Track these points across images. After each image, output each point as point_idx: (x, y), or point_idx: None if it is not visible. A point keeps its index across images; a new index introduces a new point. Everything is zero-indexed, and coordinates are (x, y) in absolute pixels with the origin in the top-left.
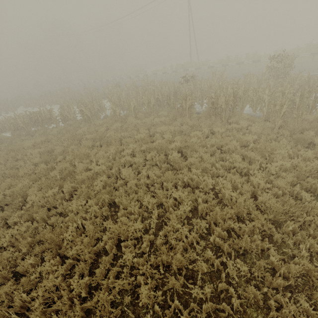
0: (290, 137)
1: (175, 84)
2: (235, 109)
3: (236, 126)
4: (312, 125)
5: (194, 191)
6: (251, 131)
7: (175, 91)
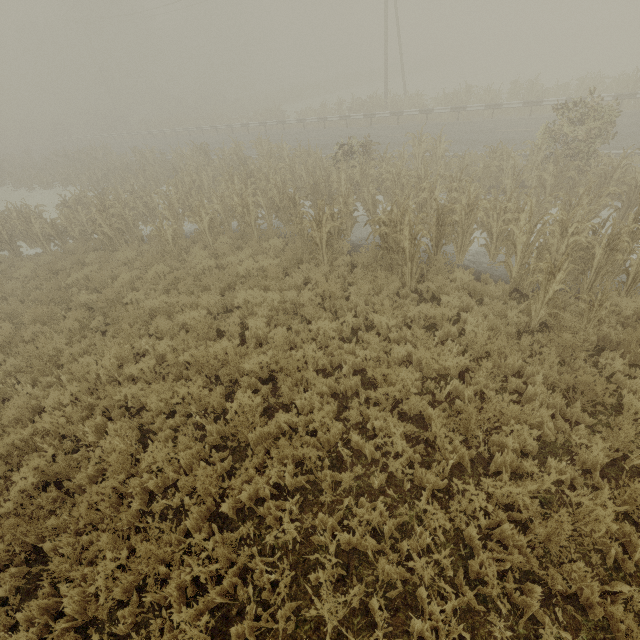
0: (562, 368)
1: (323, 160)
2: (439, 255)
3: (428, 311)
4: (627, 339)
5: (262, 531)
6: (466, 328)
7: (316, 183)
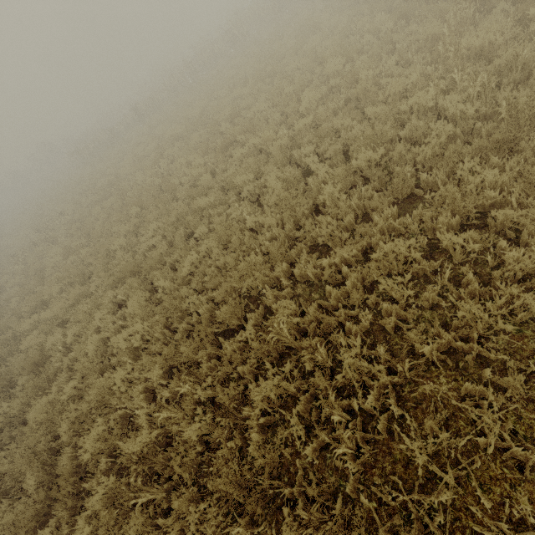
0: None
1: None
2: None
3: None
4: None
5: None
6: None
7: None
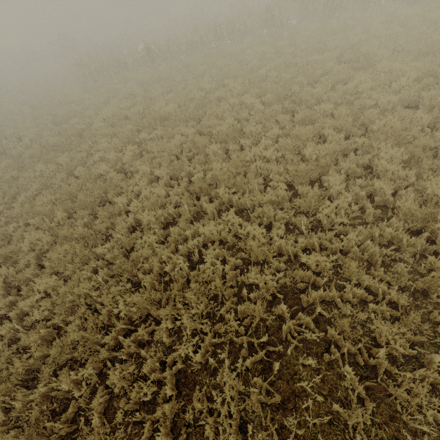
0: None
1: None
2: None
3: None
4: None
5: None
6: None
7: None
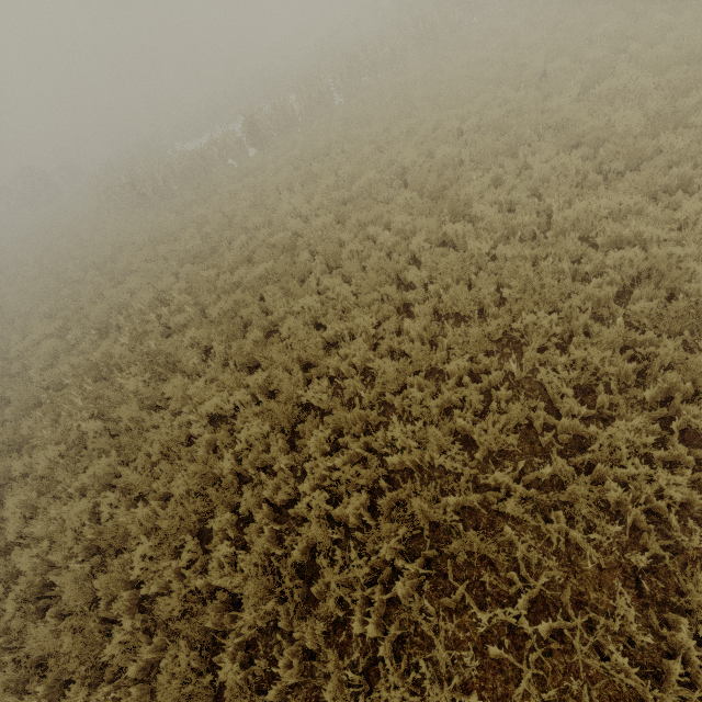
0: None
1: None
2: None
3: None
4: None
5: None
6: None
7: None
